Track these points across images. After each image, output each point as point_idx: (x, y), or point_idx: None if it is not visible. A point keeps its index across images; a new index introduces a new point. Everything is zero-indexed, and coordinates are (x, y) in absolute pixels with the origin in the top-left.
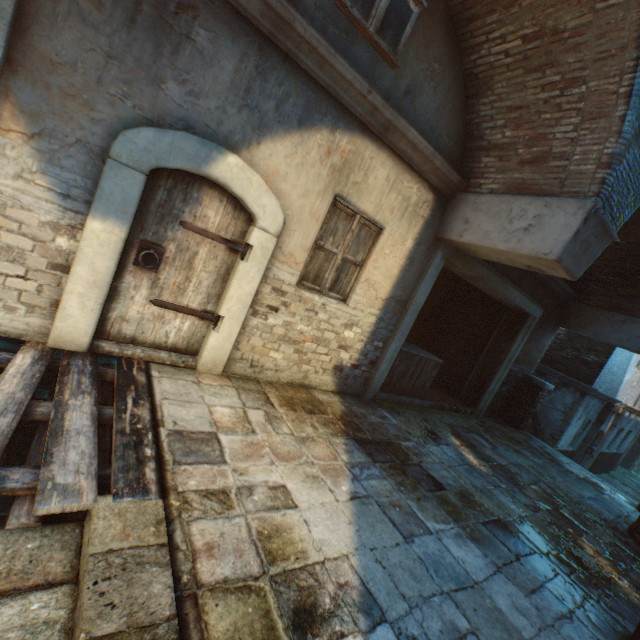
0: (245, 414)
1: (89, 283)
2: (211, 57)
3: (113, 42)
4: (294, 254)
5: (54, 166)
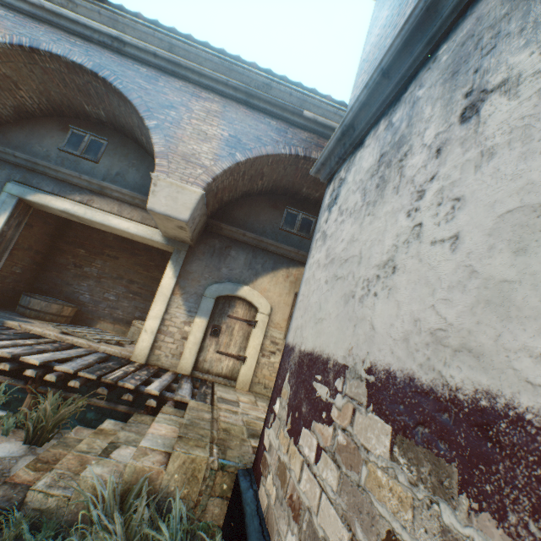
0: (255, 401)
1: (193, 343)
2: (236, 257)
3: (207, 262)
4: (279, 323)
5: (187, 302)
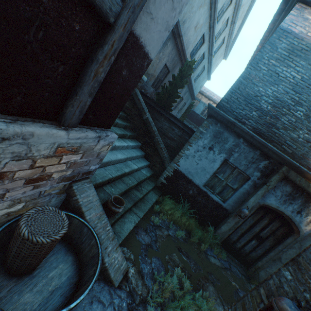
0: None
1: None
2: None
3: None
4: None
5: None
